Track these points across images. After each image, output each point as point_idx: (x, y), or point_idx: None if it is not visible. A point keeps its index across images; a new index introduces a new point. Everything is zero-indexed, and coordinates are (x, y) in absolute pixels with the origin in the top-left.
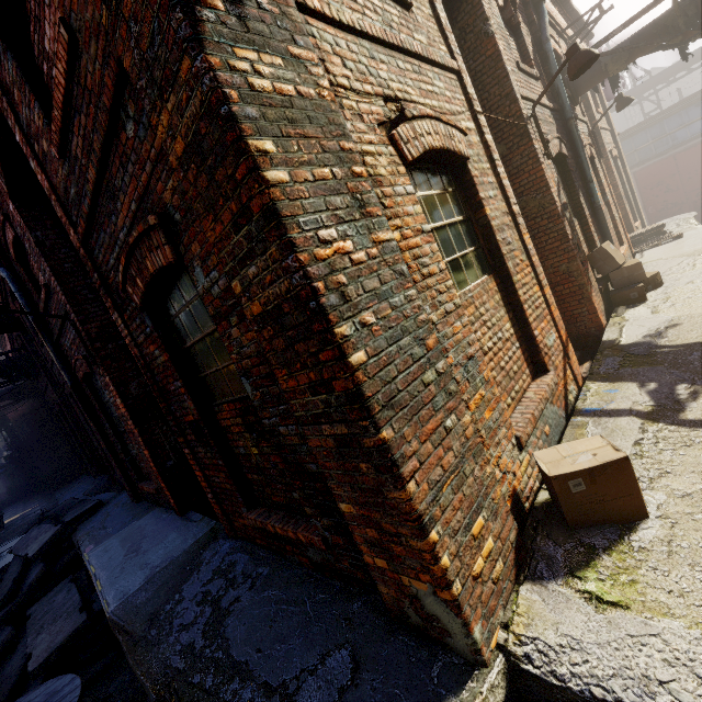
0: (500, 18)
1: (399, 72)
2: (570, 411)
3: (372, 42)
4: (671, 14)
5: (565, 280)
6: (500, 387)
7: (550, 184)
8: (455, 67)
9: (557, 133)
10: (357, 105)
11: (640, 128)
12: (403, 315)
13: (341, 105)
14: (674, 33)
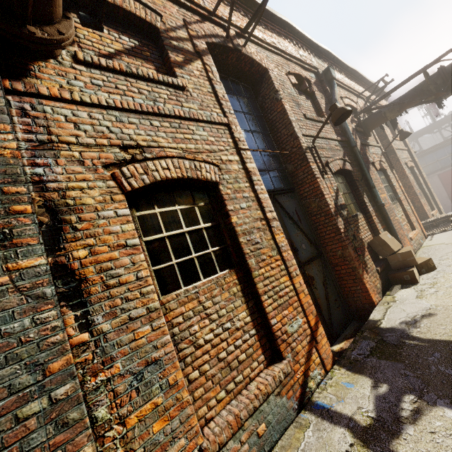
0: (293, 89)
1: (151, 128)
2: (308, 400)
3: (124, 111)
4: (425, 83)
5: (341, 262)
6: (212, 381)
7: (324, 192)
8: (224, 121)
9: (344, 155)
10: (80, 154)
11: (438, 147)
12: (18, 340)
13: (57, 155)
14: (429, 94)
